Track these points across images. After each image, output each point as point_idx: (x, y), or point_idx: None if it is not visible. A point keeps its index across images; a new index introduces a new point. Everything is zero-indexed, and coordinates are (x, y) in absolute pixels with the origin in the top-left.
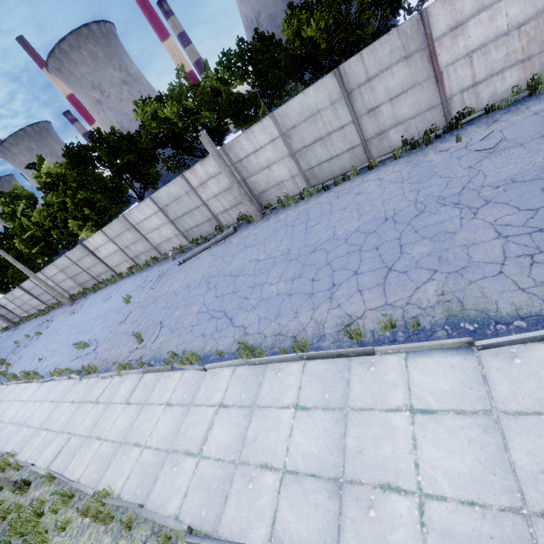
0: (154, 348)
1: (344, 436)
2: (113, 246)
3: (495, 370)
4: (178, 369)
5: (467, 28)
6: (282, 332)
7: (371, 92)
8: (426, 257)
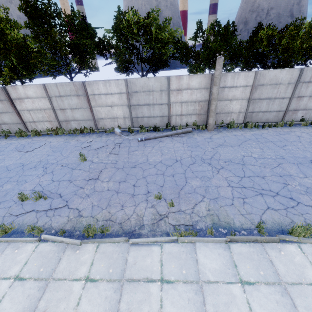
0: (204, 214)
1: None
2: (46, 103)
3: None
4: (285, 241)
5: None
6: None
7: (306, 88)
8: None
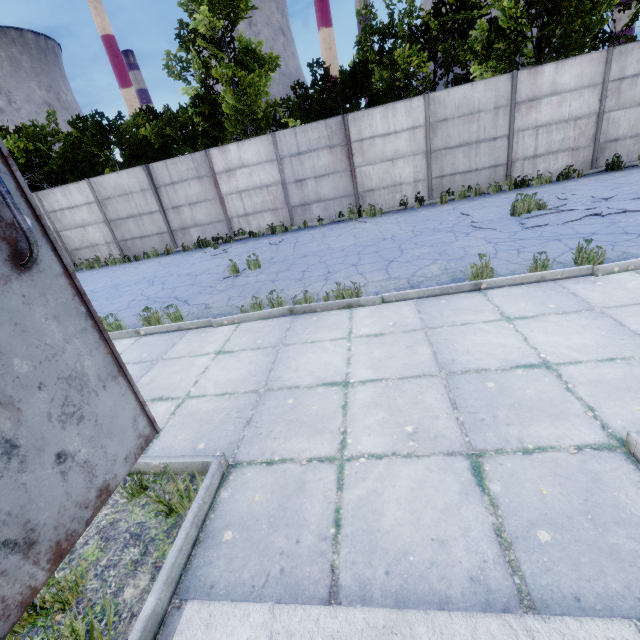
0: None
1: None
2: None
3: None
4: None
5: (237, 174)
6: None
7: (175, 193)
8: None
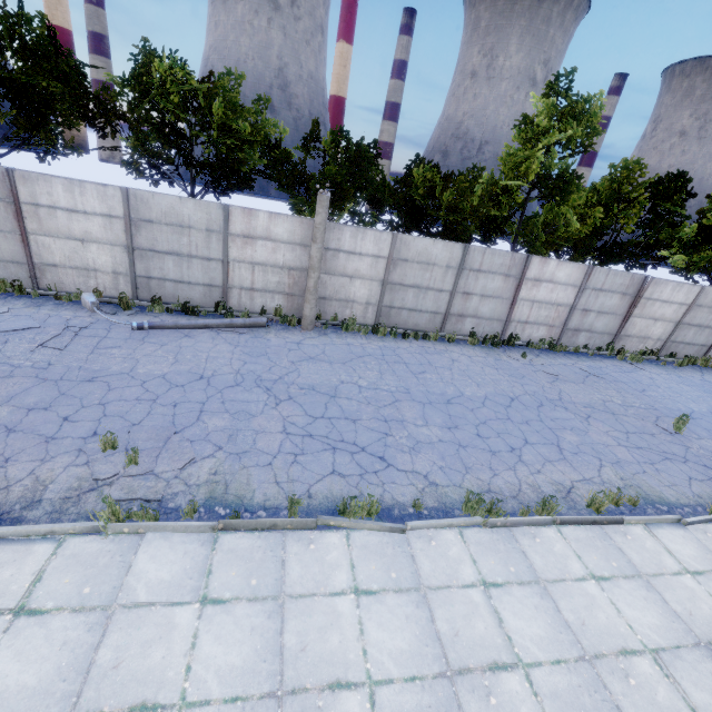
0: (199, 481)
1: (666, 602)
2: None
3: (705, 540)
4: (328, 527)
5: (541, 286)
6: (494, 490)
7: (475, 280)
8: (582, 445)
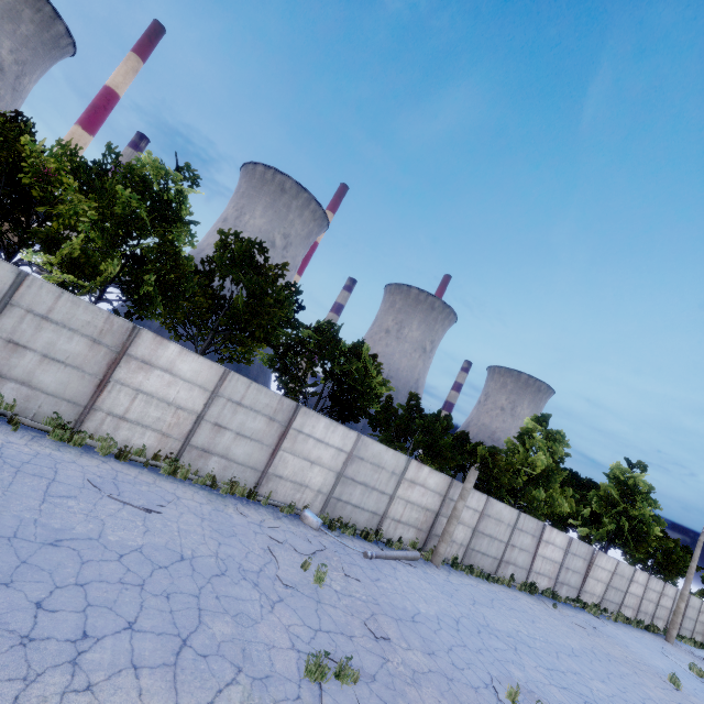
0: None
1: None
2: (198, 398)
3: None
4: None
5: (548, 546)
6: None
7: (518, 536)
8: (660, 699)
